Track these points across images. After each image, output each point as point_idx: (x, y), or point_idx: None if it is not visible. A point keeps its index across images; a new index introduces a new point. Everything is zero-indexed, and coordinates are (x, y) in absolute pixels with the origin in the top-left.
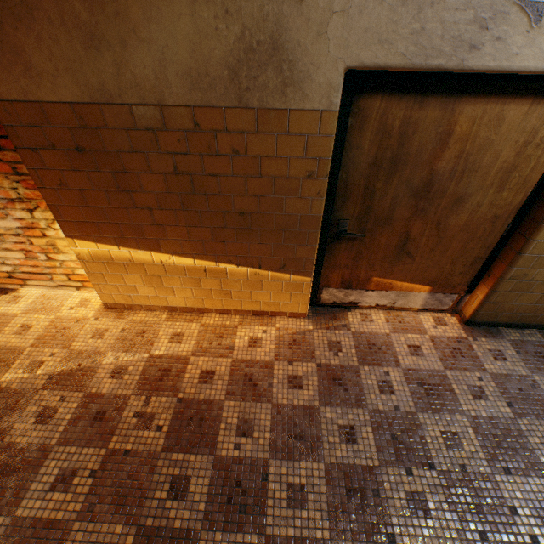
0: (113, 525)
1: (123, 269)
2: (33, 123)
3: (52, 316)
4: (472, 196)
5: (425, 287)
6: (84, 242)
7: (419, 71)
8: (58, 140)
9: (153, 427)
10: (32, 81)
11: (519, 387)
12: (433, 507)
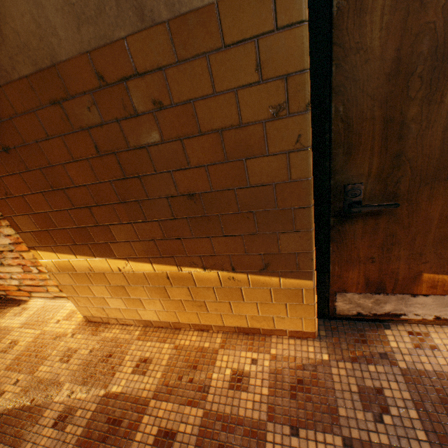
0: None
1: (88, 280)
2: None
3: (38, 331)
4: None
5: None
6: (46, 253)
7: None
8: None
9: None
10: None
11: None
12: None
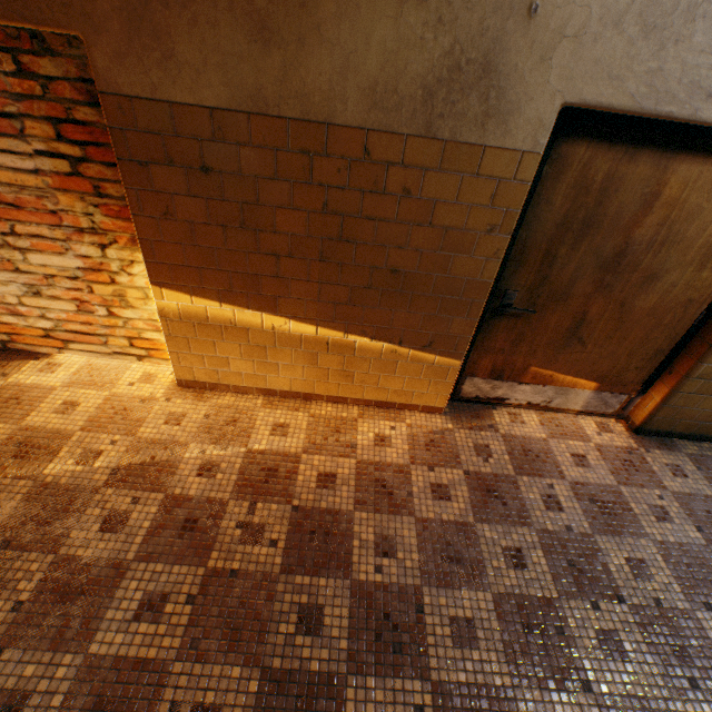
0: (228, 667)
1: (218, 334)
2: (152, 129)
3: (105, 392)
4: (667, 274)
5: (591, 384)
6: (175, 294)
7: (637, 119)
8: (179, 154)
9: (264, 542)
10: (167, 74)
11: (706, 509)
12: (629, 649)
